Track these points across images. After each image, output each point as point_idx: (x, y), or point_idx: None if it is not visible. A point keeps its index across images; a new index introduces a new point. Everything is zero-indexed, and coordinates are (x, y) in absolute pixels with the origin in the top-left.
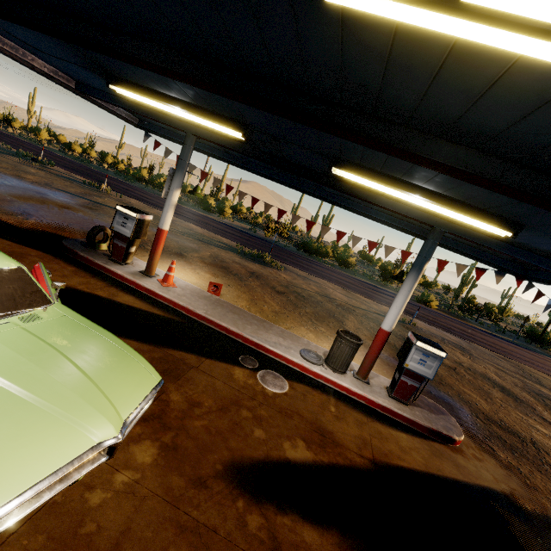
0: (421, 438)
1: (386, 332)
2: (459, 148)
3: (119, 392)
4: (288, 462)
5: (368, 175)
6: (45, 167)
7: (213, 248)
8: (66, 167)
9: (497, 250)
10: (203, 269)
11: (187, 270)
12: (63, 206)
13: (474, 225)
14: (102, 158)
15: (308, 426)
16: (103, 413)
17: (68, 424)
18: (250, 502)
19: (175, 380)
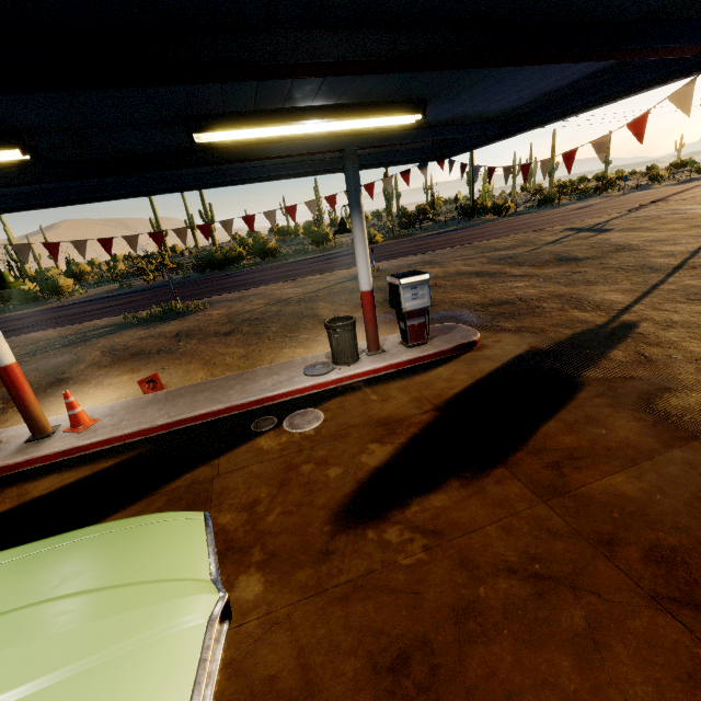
0: (453, 361)
1: (369, 292)
2: (339, 34)
3: (174, 564)
4: (378, 469)
5: (243, 122)
6: None
7: (97, 342)
8: None
9: (412, 143)
10: (112, 376)
11: (91, 392)
12: None
13: (384, 124)
14: None
15: (368, 428)
16: (183, 595)
17: (157, 641)
18: (377, 526)
19: (208, 506)
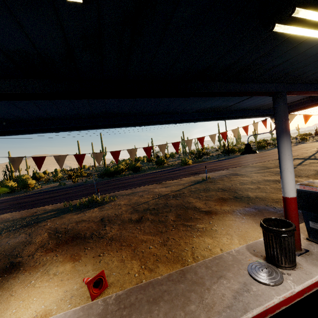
0: None
1: (295, 198)
2: None
3: None
4: None
5: None
6: None
7: (45, 223)
8: None
9: (314, 92)
10: (56, 262)
11: (37, 285)
12: None
13: None
14: None
15: None
16: None
17: None
18: None
19: None
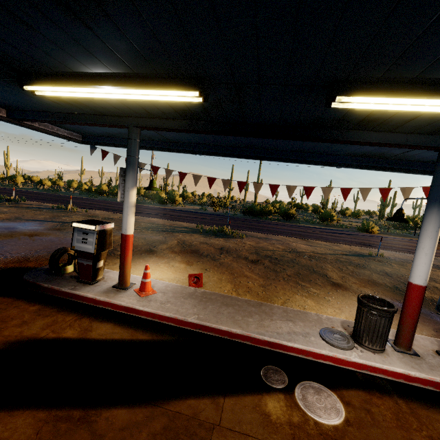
0: None
1: (422, 287)
2: None
3: None
4: None
5: (394, 90)
6: (17, 204)
7: (178, 234)
8: (37, 199)
9: None
10: (176, 260)
11: (161, 266)
12: (31, 234)
13: None
14: (68, 185)
15: None
16: None
17: None
18: None
19: None
